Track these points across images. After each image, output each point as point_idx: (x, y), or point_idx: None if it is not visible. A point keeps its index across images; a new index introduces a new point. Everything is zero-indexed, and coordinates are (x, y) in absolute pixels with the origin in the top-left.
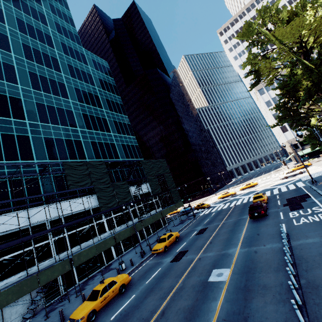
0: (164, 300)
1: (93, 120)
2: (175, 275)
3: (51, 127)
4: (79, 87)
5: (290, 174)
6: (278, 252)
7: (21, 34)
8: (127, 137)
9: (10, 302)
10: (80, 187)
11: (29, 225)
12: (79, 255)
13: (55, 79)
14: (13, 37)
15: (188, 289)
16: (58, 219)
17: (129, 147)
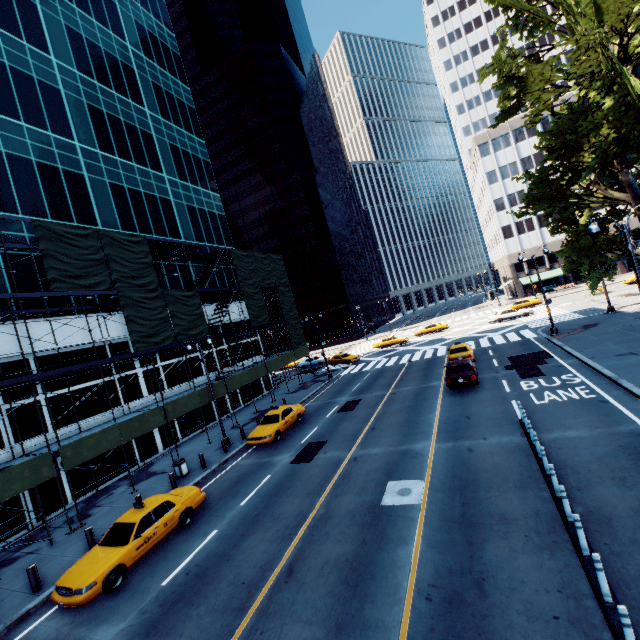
0: (288, 542)
1: (119, 130)
2: (307, 491)
3: None
4: (81, 30)
5: (508, 315)
6: (515, 452)
7: None
8: (201, 191)
9: None
10: (82, 290)
11: None
12: (78, 445)
13: None
14: None
15: (341, 519)
16: (19, 360)
17: (205, 216)
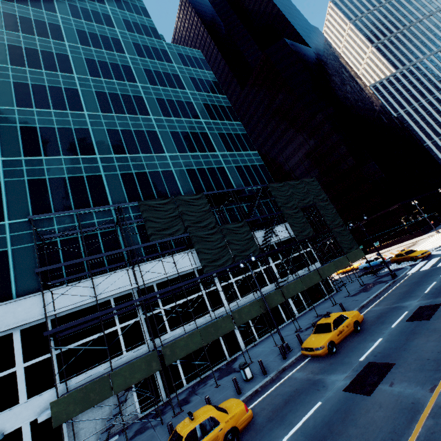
0: None
1: (187, 138)
2: None
3: (128, 158)
4: (163, 96)
5: None
6: None
7: (83, 48)
8: (243, 154)
9: (72, 415)
10: (168, 237)
11: (110, 297)
12: (173, 346)
13: (129, 94)
14: (74, 55)
15: None
16: (149, 286)
17: (249, 169)
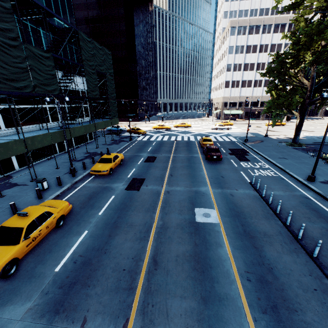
0: (145, 242)
1: None
2: (145, 209)
3: None
4: None
5: (221, 127)
6: (255, 199)
7: None
8: None
9: None
10: None
11: None
12: None
13: None
14: None
15: (175, 229)
16: None
17: None
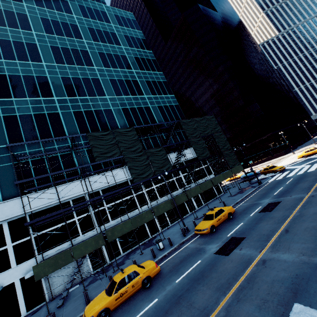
0: None
1: (122, 84)
2: (217, 285)
3: (78, 99)
4: (103, 51)
5: None
6: None
7: (38, 8)
8: (164, 97)
9: (47, 273)
10: (108, 158)
11: (69, 199)
12: (113, 230)
13: (77, 48)
14: (31, 14)
15: None
16: (96, 192)
17: (167, 108)
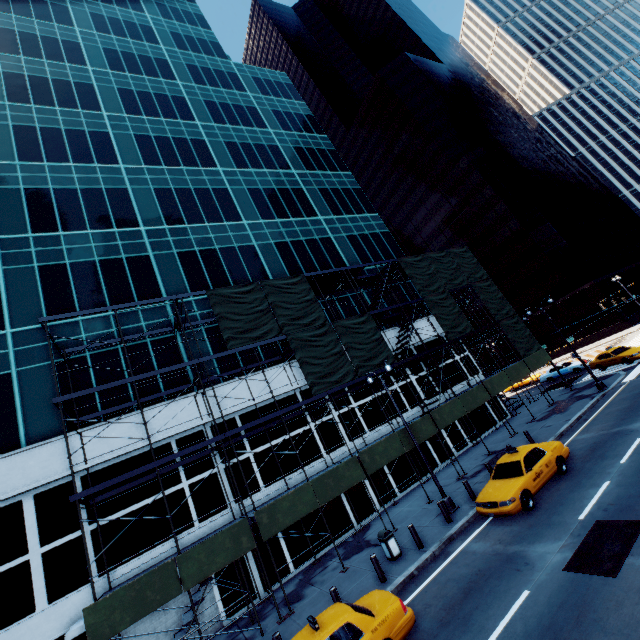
0: None
1: (274, 198)
2: None
3: (188, 229)
4: (234, 139)
5: None
6: None
7: (114, 74)
8: (358, 217)
9: (119, 628)
10: (254, 342)
11: (170, 438)
12: (272, 509)
13: (184, 137)
14: (101, 84)
15: None
16: (228, 420)
17: (367, 239)
